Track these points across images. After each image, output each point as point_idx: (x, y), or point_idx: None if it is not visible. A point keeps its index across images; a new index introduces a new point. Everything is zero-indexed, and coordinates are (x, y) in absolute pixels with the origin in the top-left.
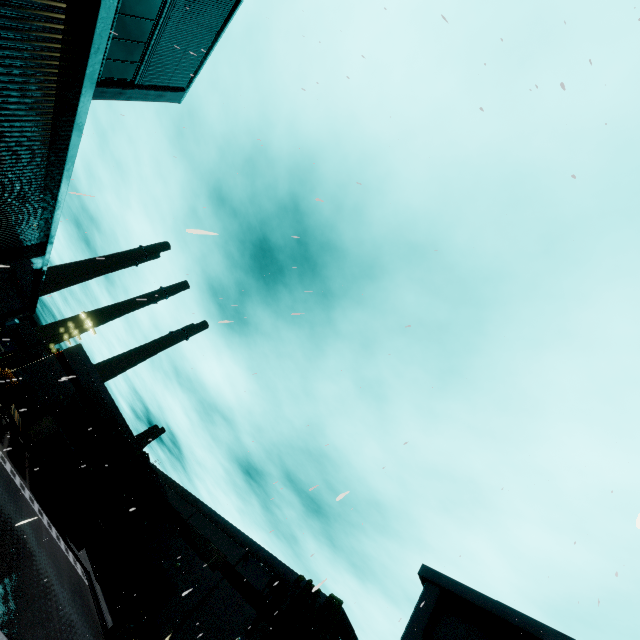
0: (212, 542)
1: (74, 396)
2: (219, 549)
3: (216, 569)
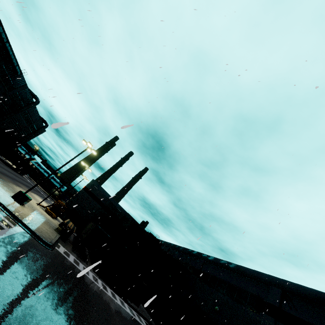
0: (235, 285)
1: (100, 209)
2: (248, 291)
3: (258, 311)
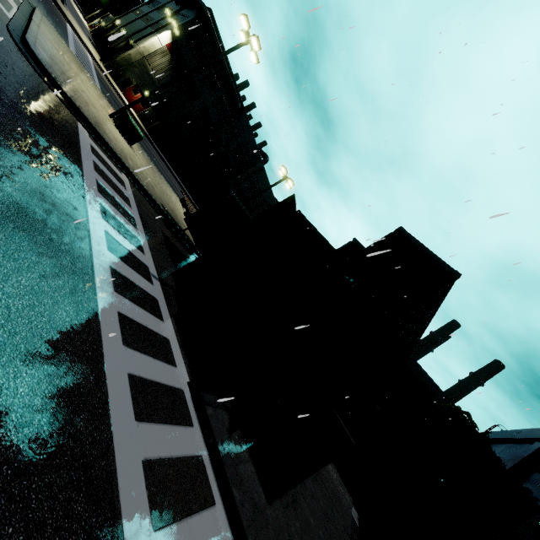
0: None
1: None
2: None
3: None
